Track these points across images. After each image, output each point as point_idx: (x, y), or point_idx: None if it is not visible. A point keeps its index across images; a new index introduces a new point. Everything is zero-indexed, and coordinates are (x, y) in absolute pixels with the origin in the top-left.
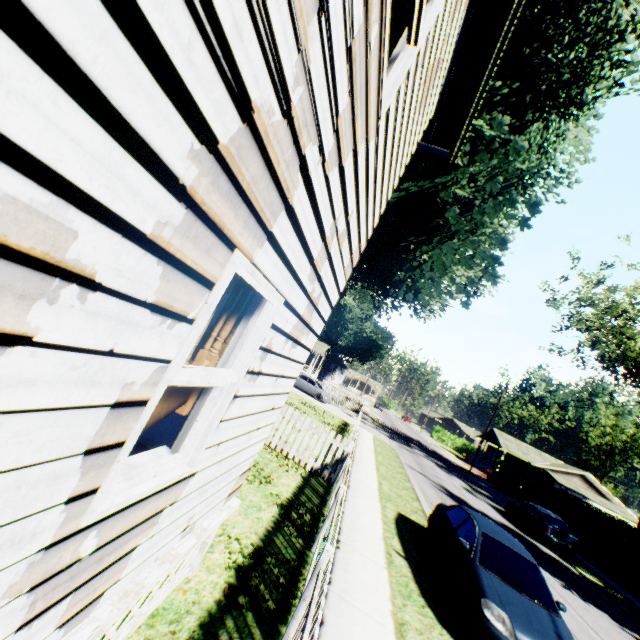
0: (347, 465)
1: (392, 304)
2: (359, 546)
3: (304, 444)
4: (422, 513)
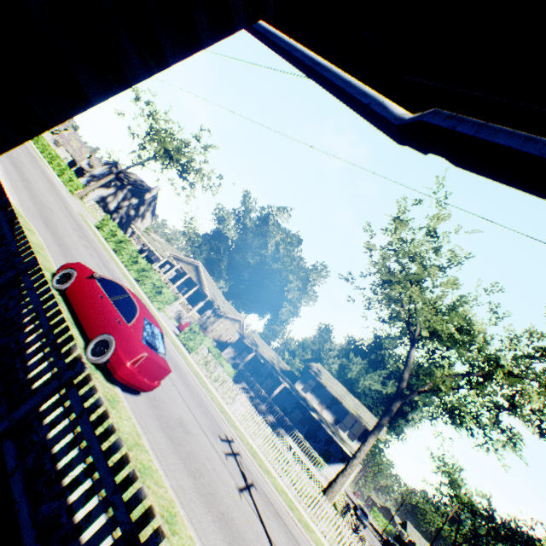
0: None
1: None
2: None
3: None
4: None
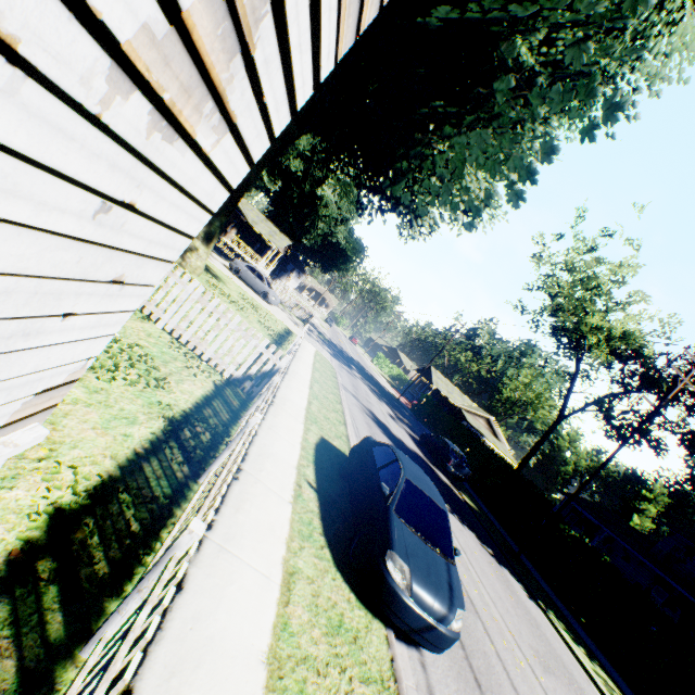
0: (274, 384)
1: (380, 205)
2: (265, 477)
3: (226, 347)
4: (346, 439)
